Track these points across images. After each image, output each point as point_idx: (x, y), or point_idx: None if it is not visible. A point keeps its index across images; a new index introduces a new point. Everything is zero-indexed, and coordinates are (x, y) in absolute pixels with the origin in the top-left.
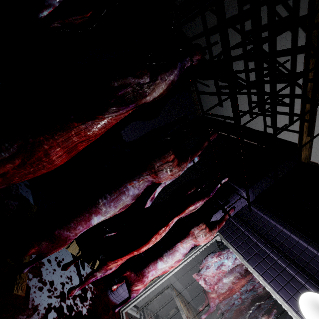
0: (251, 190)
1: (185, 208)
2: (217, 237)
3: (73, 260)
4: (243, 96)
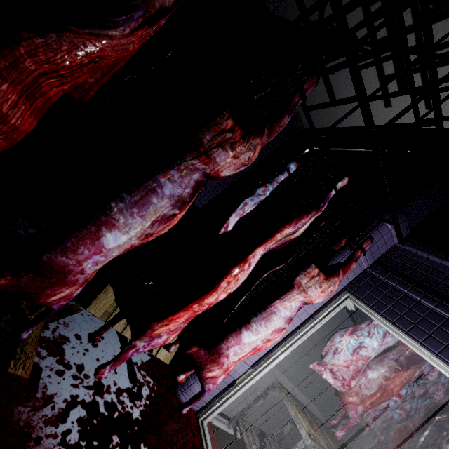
0: (401, 216)
1: (274, 232)
2: (346, 301)
3: (101, 327)
4: (370, 73)
